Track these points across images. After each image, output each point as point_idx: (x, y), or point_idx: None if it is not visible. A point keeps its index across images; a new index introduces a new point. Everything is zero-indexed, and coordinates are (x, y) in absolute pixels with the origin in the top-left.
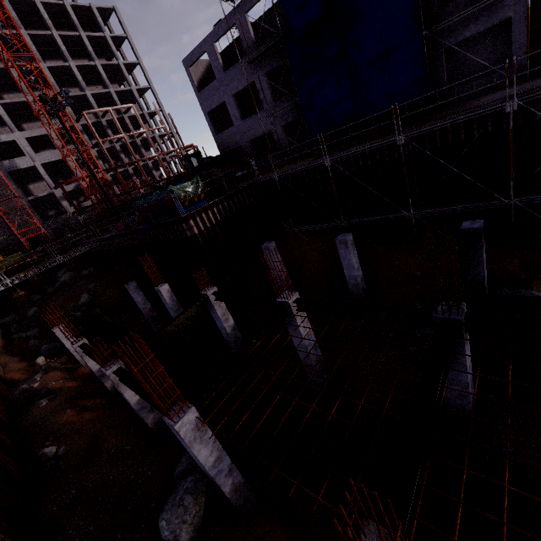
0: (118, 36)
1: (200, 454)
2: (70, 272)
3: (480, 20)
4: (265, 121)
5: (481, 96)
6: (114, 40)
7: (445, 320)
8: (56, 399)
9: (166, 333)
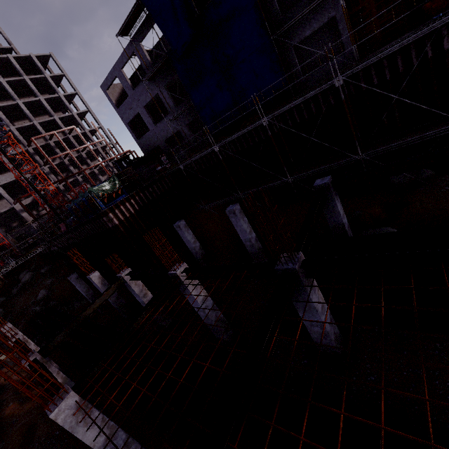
0: (57, 75)
1: (86, 436)
2: (30, 273)
3: (313, 22)
4: (172, 123)
5: (326, 78)
6: (54, 79)
7: (285, 271)
8: (3, 394)
9: (84, 318)
